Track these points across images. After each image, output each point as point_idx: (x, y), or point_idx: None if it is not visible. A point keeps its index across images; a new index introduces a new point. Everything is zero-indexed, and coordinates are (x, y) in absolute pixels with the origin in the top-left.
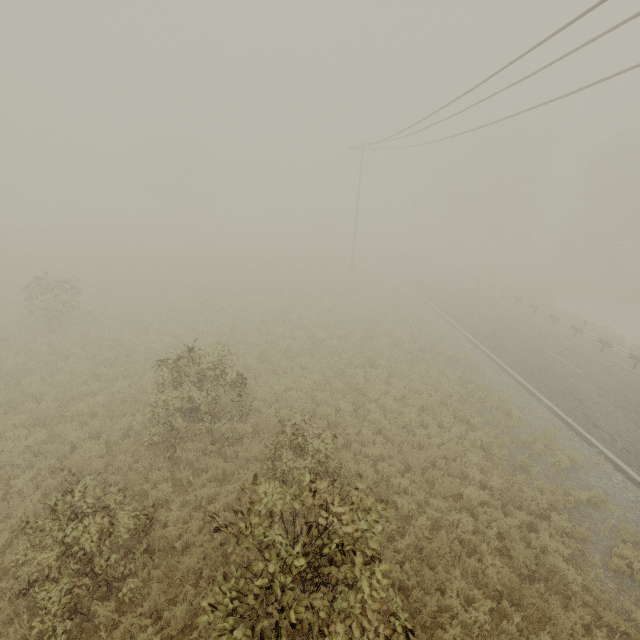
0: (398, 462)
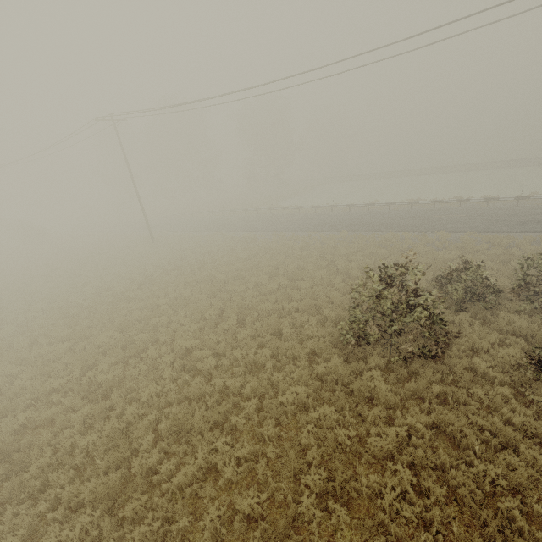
0: (439, 272)
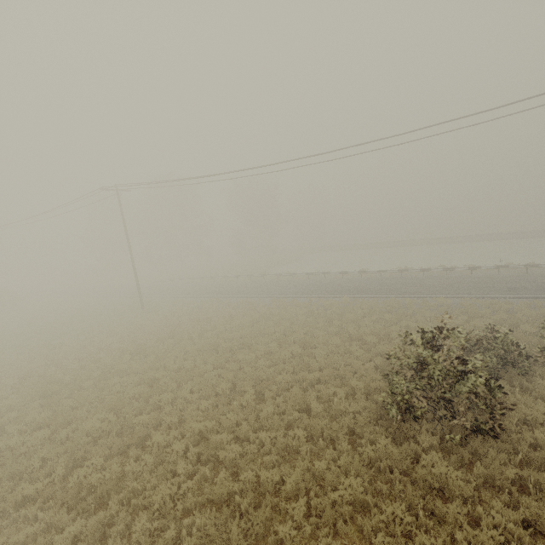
0: None
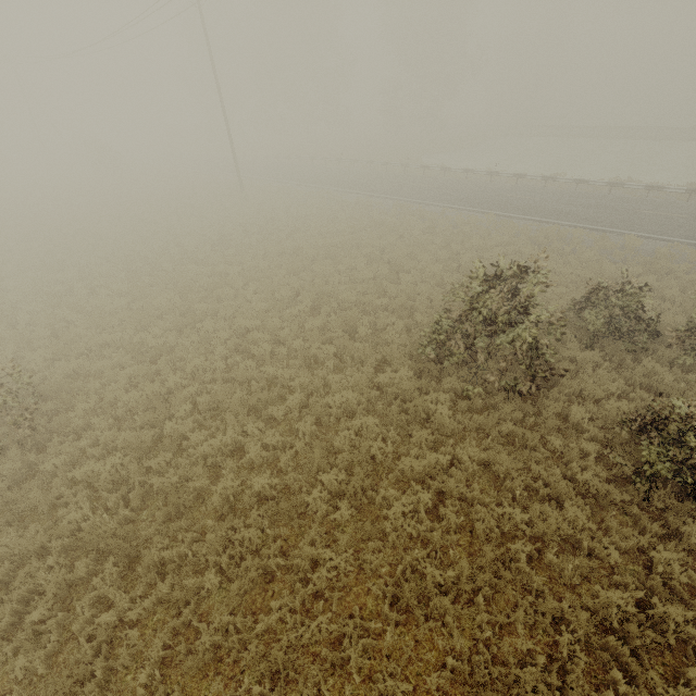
0: None
